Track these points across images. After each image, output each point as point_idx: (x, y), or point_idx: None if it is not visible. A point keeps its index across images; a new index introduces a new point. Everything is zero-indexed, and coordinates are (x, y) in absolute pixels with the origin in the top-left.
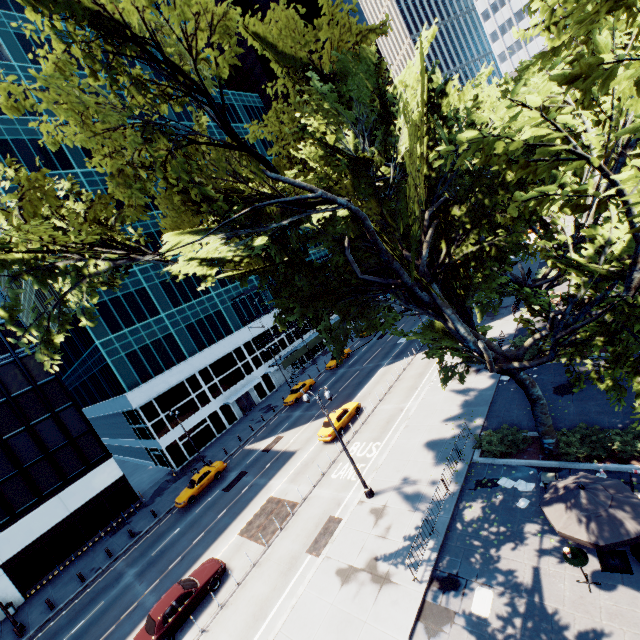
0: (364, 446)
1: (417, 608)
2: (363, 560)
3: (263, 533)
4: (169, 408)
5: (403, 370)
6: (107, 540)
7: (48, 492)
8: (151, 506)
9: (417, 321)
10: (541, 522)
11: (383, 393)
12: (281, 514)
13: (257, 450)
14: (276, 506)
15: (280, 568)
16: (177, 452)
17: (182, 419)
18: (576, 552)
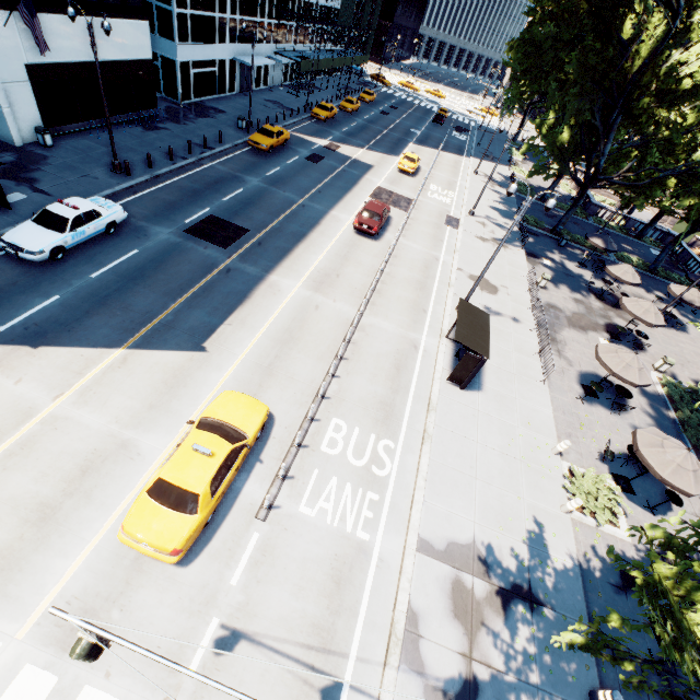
0: (442, 190)
1: (525, 257)
2: (488, 238)
3: (397, 205)
4: (196, 7)
5: (437, 156)
6: (145, 132)
7: (81, 1)
8: (189, 127)
9: (419, 123)
10: (558, 251)
11: (430, 164)
12: (403, 200)
13: (315, 143)
14: (392, 194)
15: (432, 226)
16: (186, 80)
17: (201, 38)
18: (586, 255)
